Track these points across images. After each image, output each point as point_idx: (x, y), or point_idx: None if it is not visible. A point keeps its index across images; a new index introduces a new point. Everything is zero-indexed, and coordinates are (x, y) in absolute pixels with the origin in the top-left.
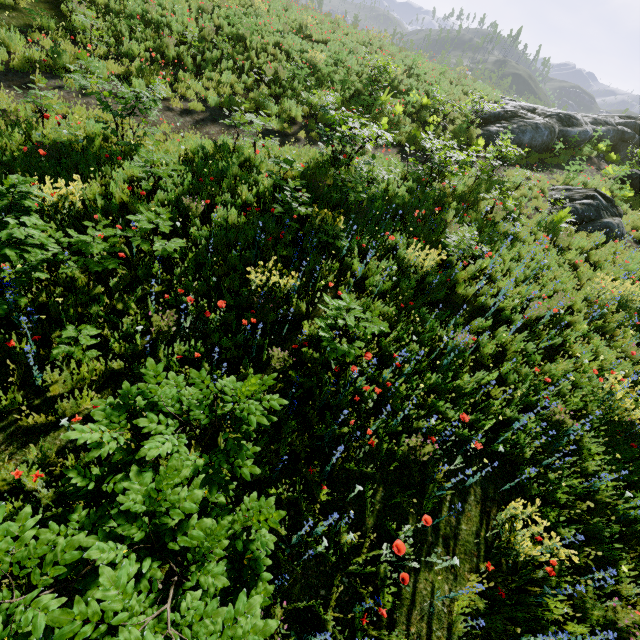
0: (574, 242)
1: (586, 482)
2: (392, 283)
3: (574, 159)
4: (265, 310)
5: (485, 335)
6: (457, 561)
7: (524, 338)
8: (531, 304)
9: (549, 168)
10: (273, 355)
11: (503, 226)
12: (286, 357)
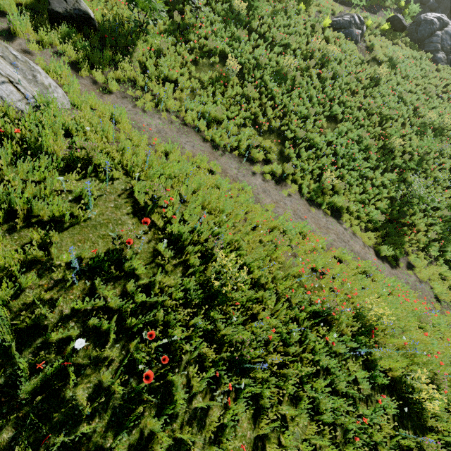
0: (326, 33)
1: (261, 73)
2: (225, 13)
3: (378, 7)
4: (175, 3)
5: (252, 37)
6: (211, 61)
7: (267, 42)
8: (277, 34)
9: (355, 7)
10: (176, 21)
11: (290, 13)
12: (179, 16)
